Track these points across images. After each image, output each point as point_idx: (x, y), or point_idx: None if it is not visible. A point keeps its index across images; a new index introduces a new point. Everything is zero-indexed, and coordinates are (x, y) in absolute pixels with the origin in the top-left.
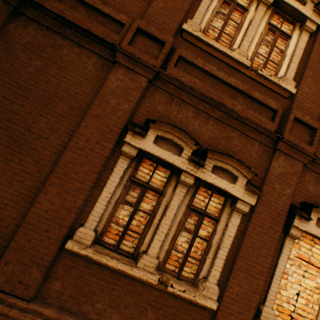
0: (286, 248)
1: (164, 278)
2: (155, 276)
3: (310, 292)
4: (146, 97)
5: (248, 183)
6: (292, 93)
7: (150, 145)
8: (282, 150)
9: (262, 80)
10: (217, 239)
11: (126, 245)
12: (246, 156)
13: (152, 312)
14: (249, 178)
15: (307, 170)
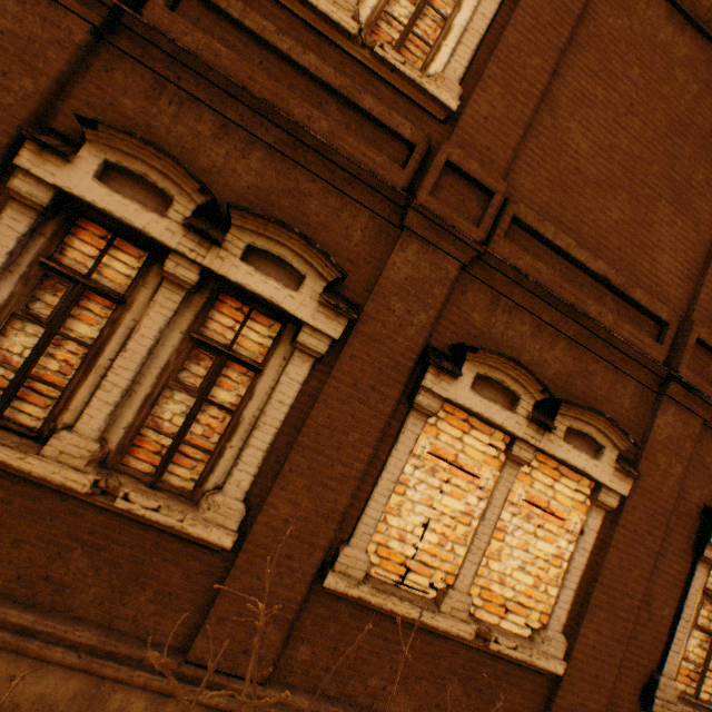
0: (409, 434)
1: (113, 482)
2: (87, 475)
3: (454, 522)
4: (91, 72)
5: (333, 294)
6: (450, 109)
7: (87, 182)
8: (415, 229)
9: (387, 74)
10: (256, 409)
11: (30, 416)
12: (338, 238)
13: (85, 556)
14: (330, 280)
15: (474, 280)
